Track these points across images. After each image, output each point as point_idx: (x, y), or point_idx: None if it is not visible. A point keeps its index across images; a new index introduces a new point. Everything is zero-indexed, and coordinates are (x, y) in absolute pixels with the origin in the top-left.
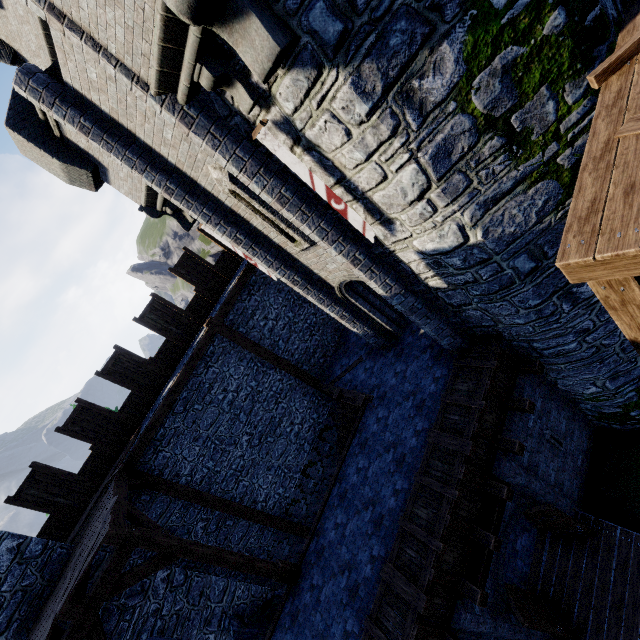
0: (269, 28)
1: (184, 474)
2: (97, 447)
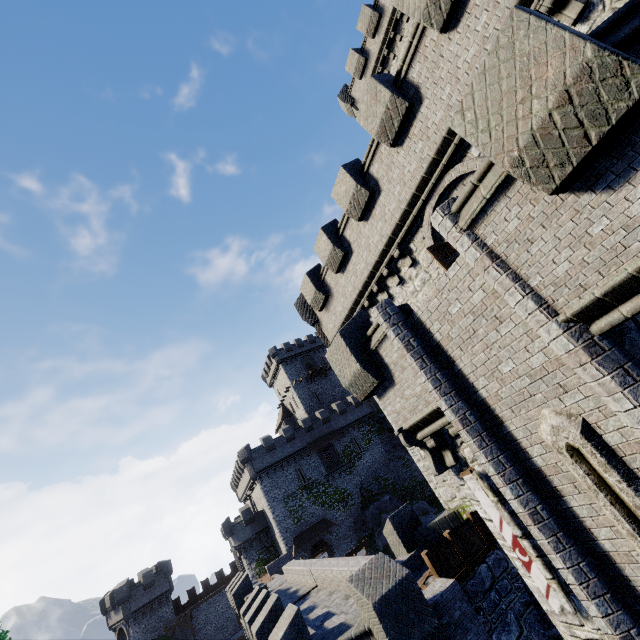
0: (239, 554)
1: (198, 622)
2: (189, 600)
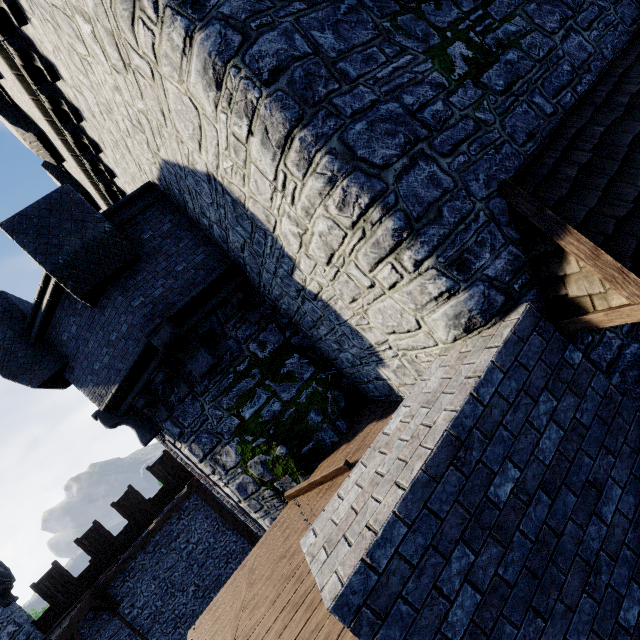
0: (141, 434)
1: (138, 606)
2: (94, 561)
